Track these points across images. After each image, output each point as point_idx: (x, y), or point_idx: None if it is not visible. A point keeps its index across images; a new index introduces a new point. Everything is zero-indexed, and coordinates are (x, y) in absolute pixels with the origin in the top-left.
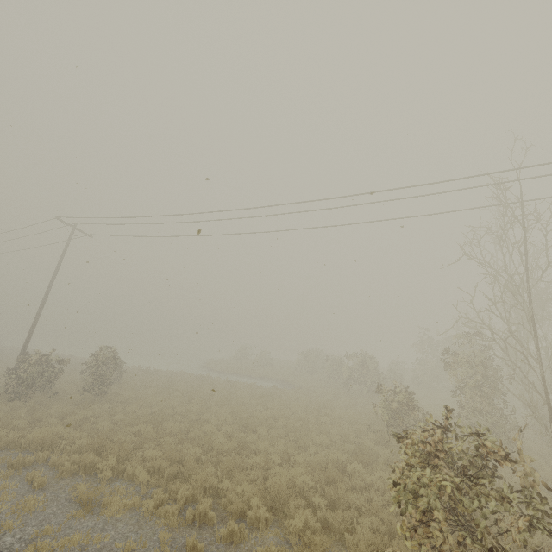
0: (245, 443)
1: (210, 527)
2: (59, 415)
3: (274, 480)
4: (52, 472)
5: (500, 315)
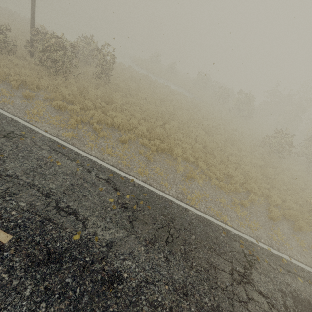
0: (218, 145)
1: (238, 193)
2: (102, 99)
3: (251, 175)
4: (144, 148)
5: None
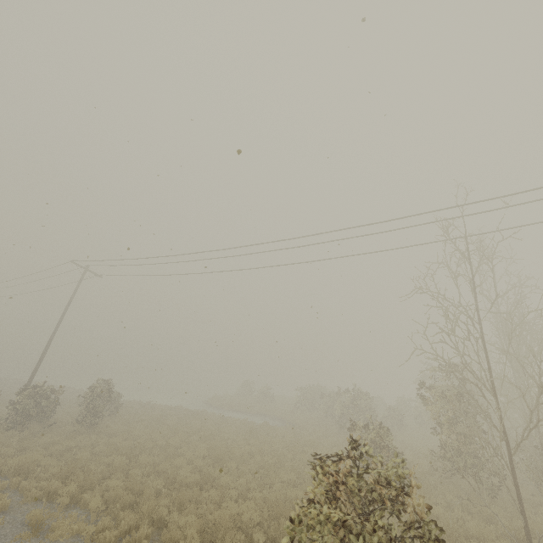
0: (209, 478)
1: None
2: (46, 444)
3: (219, 514)
4: (19, 497)
5: (455, 346)
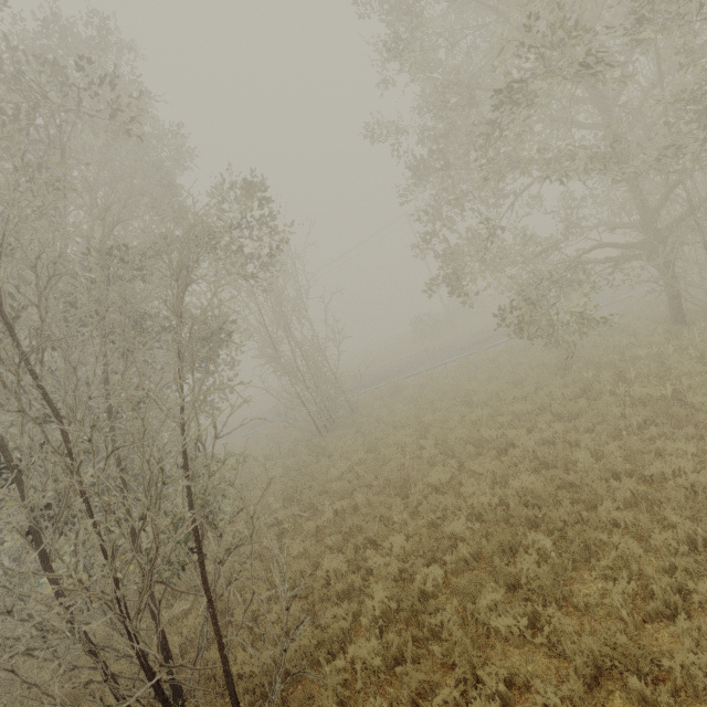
0: None
1: None
2: None
3: None
4: None
5: None
